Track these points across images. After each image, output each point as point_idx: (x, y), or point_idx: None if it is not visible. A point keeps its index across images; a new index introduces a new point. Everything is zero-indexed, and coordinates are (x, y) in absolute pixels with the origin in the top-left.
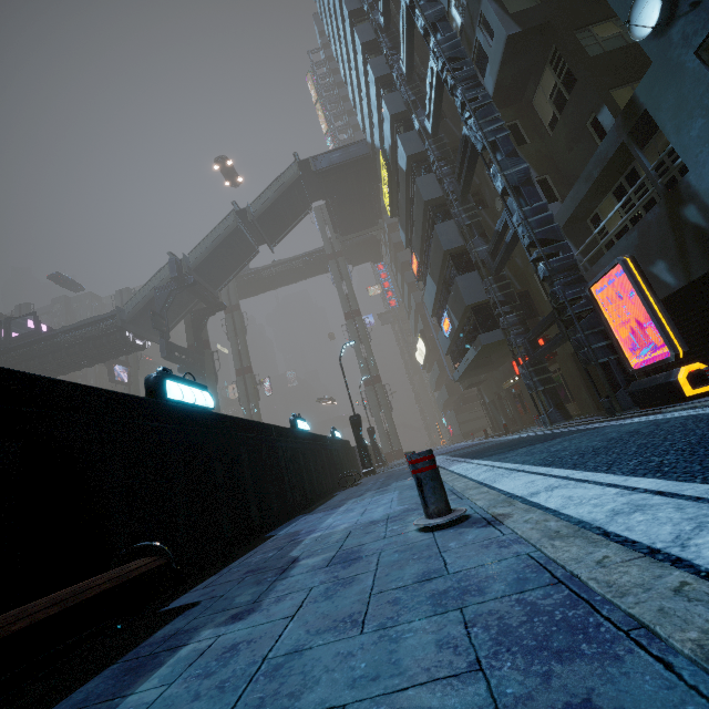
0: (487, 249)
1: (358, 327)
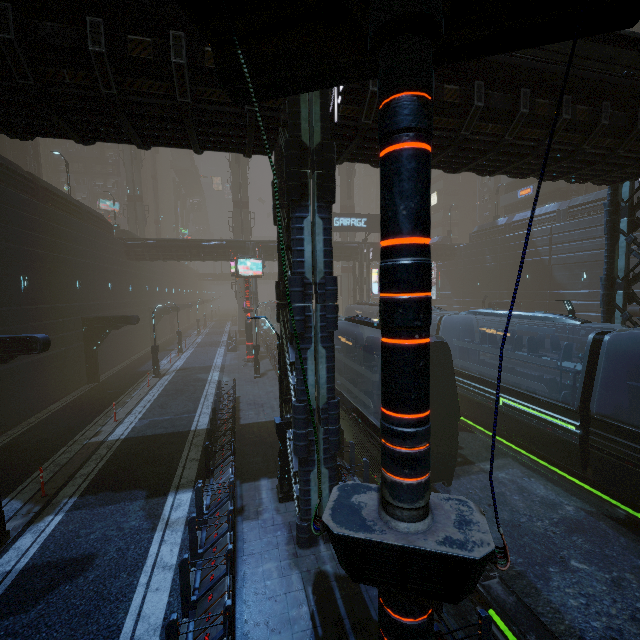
0: None
1: None
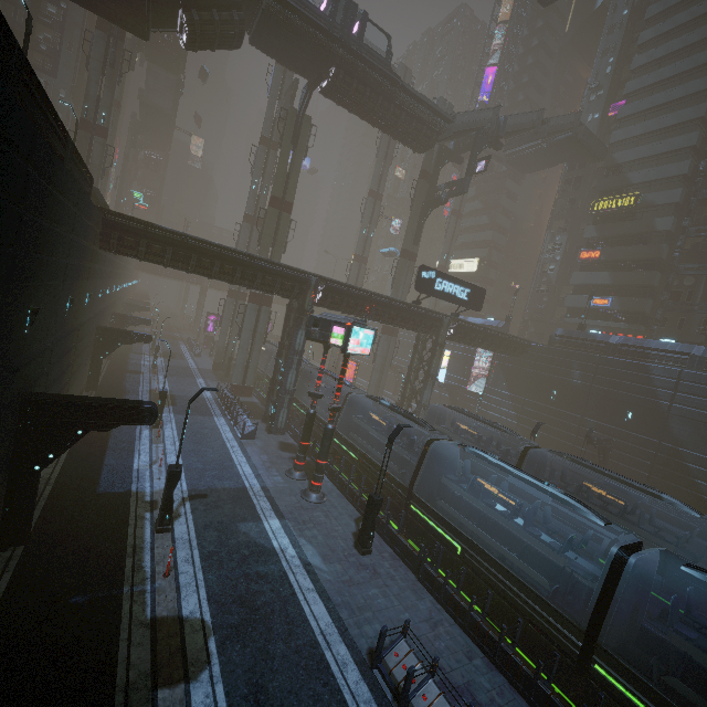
0: (674, 302)
1: (456, 227)
